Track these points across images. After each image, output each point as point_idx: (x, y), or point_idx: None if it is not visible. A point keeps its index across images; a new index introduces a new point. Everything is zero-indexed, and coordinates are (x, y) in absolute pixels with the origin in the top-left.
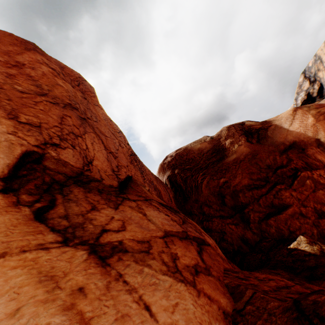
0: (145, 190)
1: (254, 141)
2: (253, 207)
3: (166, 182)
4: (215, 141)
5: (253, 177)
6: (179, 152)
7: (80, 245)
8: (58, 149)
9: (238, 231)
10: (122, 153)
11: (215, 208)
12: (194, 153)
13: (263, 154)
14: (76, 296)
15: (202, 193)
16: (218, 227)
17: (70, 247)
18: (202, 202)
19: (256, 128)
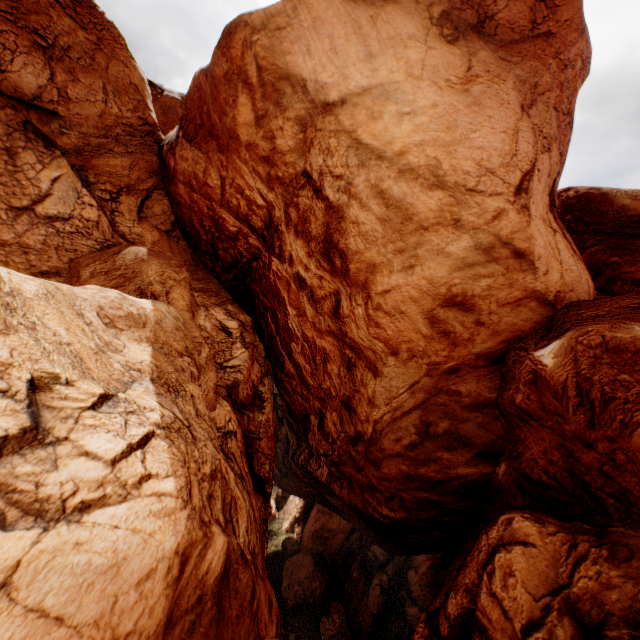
0: None
1: None
2: None
3: None
4: None
5: None
6: (592, 193)
7: (567, 242)
8: (557, 177)
9: None
10: None
11: None
12: (612, 207)
13: None
14: (572, 256)
15: None
16: None
17: (566, 241)
18: None
19: None
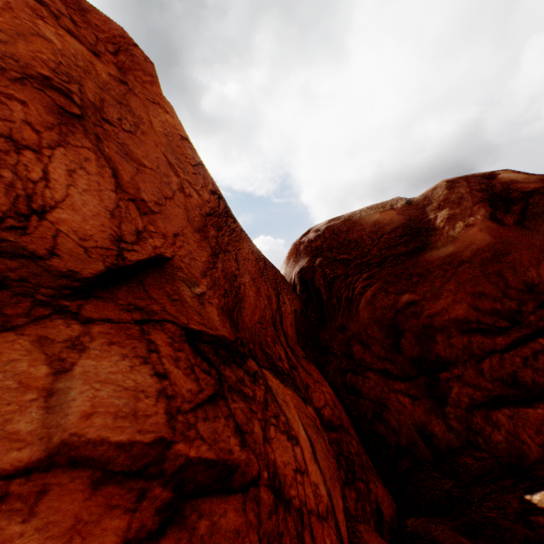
0: (185, 294)
1: (509, 220)
2: (463, 374)
3: (295, 279)
4: (413, 211)
5: (482, 306)
6: (334, 225)
7: None
8: None
9: (415, 413)
10: (179, 206)
11: (375, 352)
12: (364, 230)
13: (524, 254)
14: None
15: (357, 316)
16: (373, 391)
17: None
18: (353, 333)
19: (525, 189)
